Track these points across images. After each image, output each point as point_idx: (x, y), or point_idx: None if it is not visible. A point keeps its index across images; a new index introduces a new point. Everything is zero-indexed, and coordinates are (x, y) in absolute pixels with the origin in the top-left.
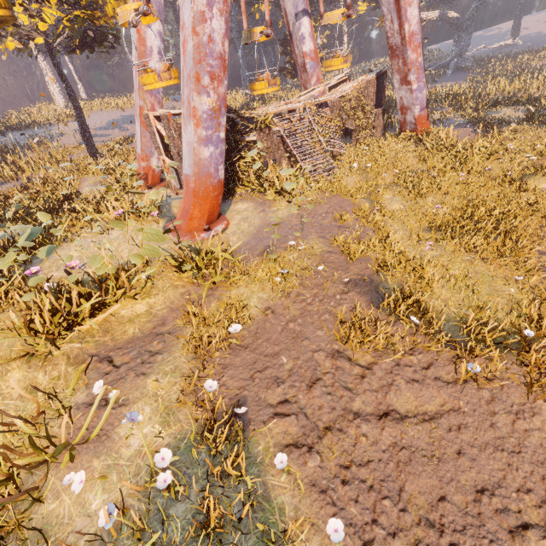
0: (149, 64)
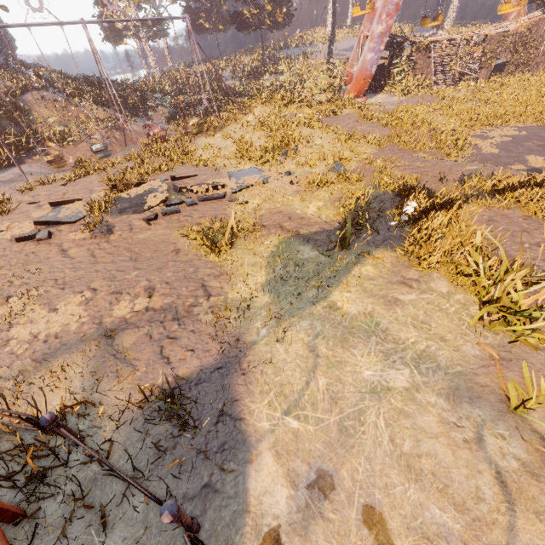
0: (377, 4)
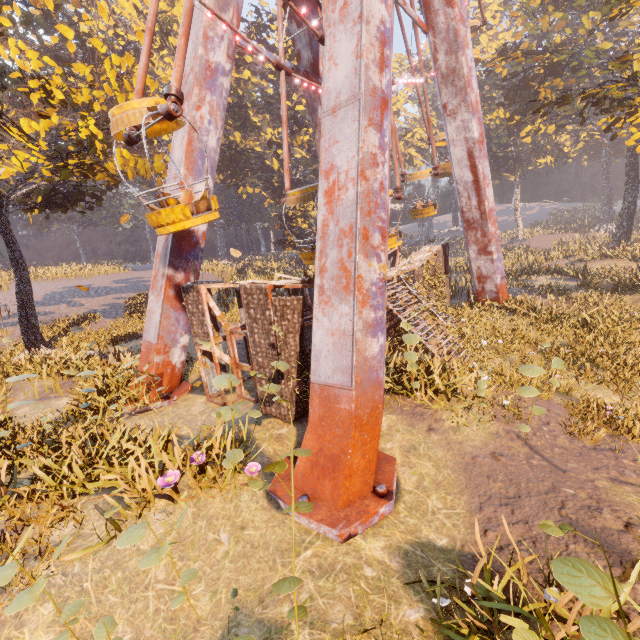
0: None
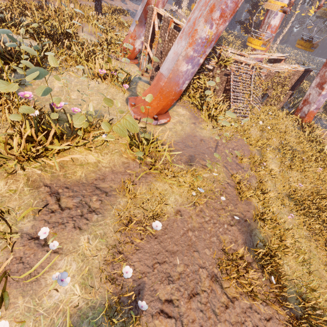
0: None
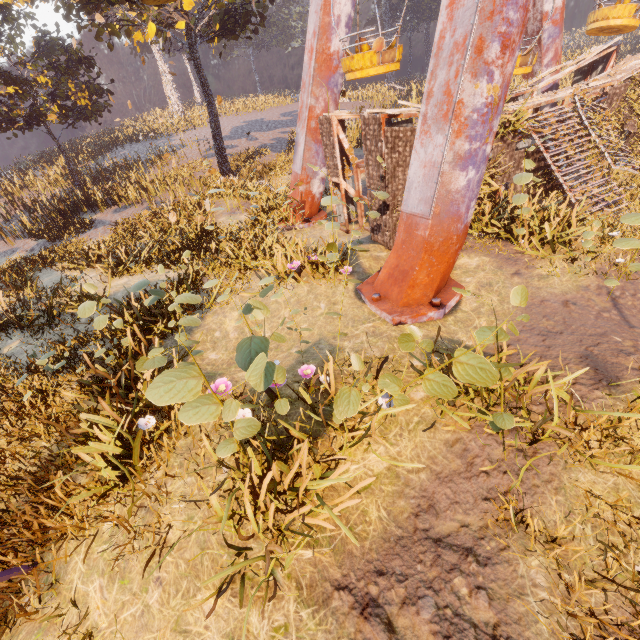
0: (332, 43)
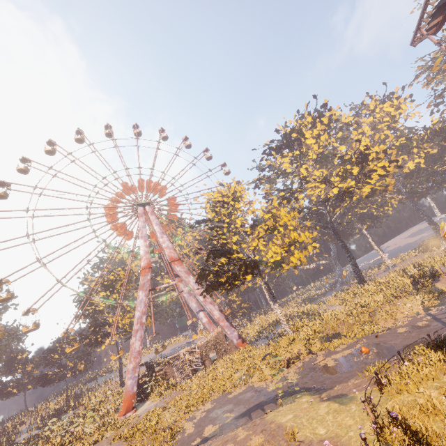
0: None
